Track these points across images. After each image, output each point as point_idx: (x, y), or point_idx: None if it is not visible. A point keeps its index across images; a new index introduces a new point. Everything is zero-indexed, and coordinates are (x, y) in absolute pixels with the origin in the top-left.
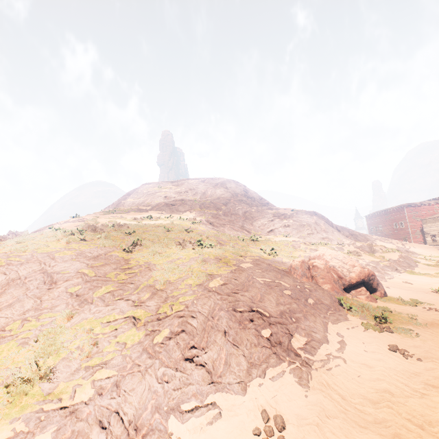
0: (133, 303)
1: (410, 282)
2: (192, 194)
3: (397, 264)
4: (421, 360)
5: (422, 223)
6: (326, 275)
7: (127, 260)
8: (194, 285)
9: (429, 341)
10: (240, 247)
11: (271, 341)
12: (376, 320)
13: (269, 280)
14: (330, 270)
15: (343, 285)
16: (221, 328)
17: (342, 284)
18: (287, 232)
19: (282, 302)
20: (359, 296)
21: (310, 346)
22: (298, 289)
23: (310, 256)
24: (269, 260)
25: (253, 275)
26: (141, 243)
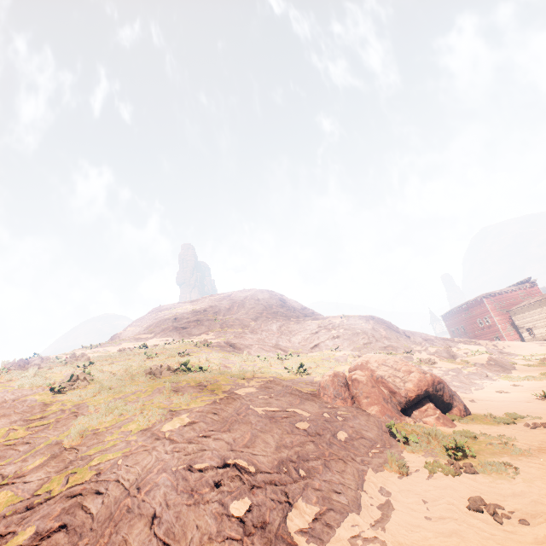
0: (0, 480)
1: (506, 391)
2: (213, 312)
3: (487, 369)
4: (526, 522)
5: (511, 315)
6: (371, 391)
7: (46, 406)
8: (135, 432)
9: (537, 481)
10: (256, 369)
11: (245, 525)
12: (450, 455)
13: (277, 408)
14: (379, 383)
15: (399, 403)
16: (147, 510)
17: (397, 402)
18: (336, 345)
19: (289, 442)
20: (426, 419)
21: (322, 522)
22: (324, 418)
23: (350, 367)
24: (290, 381)
25: (250, 404)
26: (88, 377)
